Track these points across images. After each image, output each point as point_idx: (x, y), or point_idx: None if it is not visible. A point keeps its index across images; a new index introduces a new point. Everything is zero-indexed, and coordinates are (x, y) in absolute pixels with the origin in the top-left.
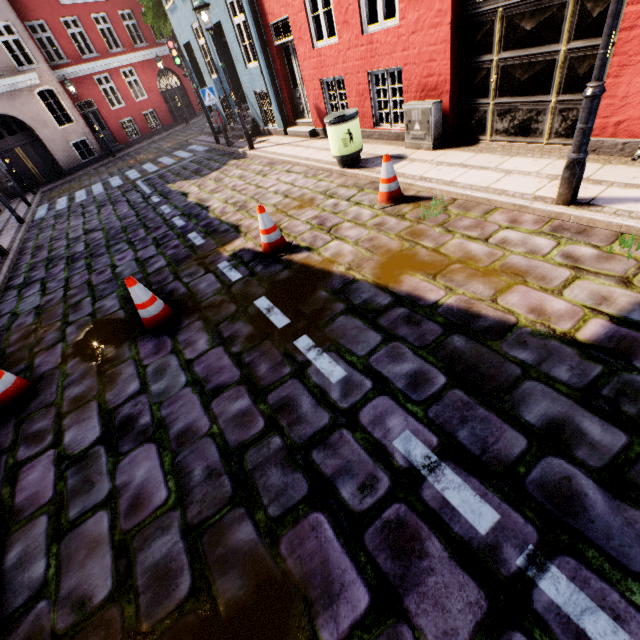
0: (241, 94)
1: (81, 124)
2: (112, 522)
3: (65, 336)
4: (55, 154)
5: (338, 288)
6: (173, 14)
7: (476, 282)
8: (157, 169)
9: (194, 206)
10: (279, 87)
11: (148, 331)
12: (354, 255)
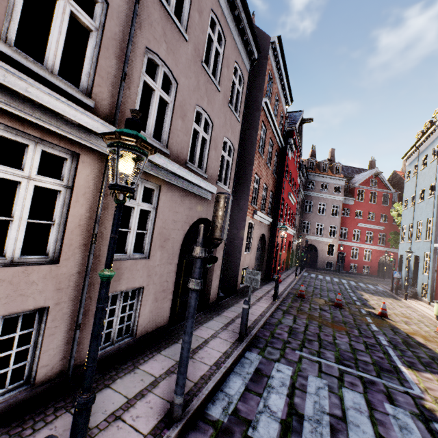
0: (417, 281)
1: (335, 257)
2: (319, 313)
3: (312, 296)
4: (318, 261)
5: (392, 327)
6: (401, 245)
7: (436, 346)
8: (355, 284)
9: (363, 298)
10: (434, 286)
11: (334, 305)
12: (406, 328)
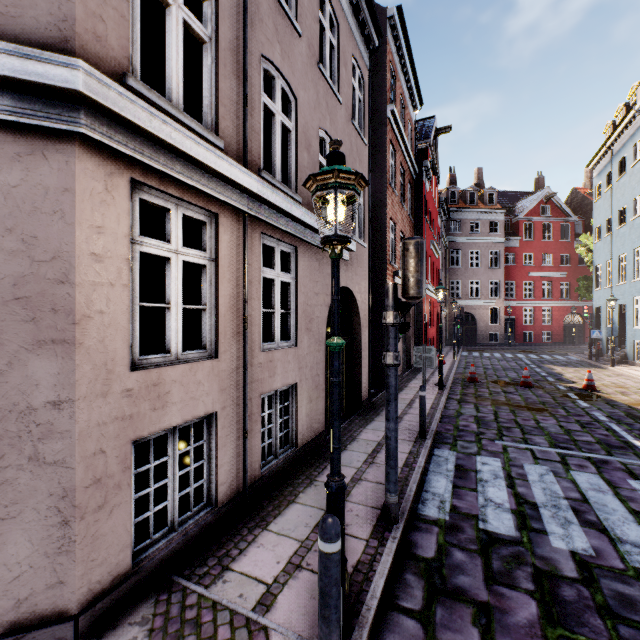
0: (624, 339)
1: (501, 326)
2: (505, 397)
3: (487, 379)
4: (478, 334)
5: (607, 400)
6: (597, 293)
7: None
8: (537, 358)
9: (555, 372)
10: None
11: (520, 386)
12: (625, 399)
